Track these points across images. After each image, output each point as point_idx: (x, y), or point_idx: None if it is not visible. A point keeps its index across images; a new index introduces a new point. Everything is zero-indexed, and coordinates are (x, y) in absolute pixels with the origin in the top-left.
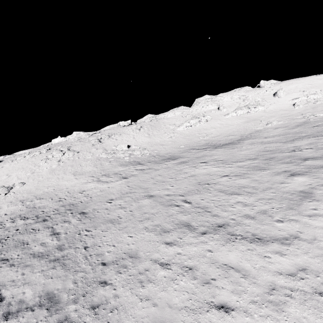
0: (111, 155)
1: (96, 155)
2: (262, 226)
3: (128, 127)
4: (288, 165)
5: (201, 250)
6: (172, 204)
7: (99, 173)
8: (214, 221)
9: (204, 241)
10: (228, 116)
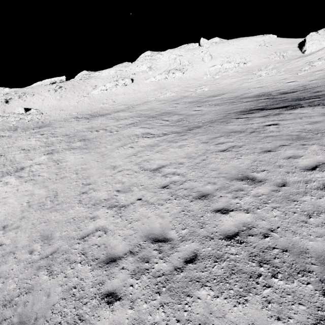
0: (2, 118)
1: None
2: None
3: (49, 86)
4: (64, 145)
5: None
6: None
7: None
8: None
9: None
10: (148, 81)
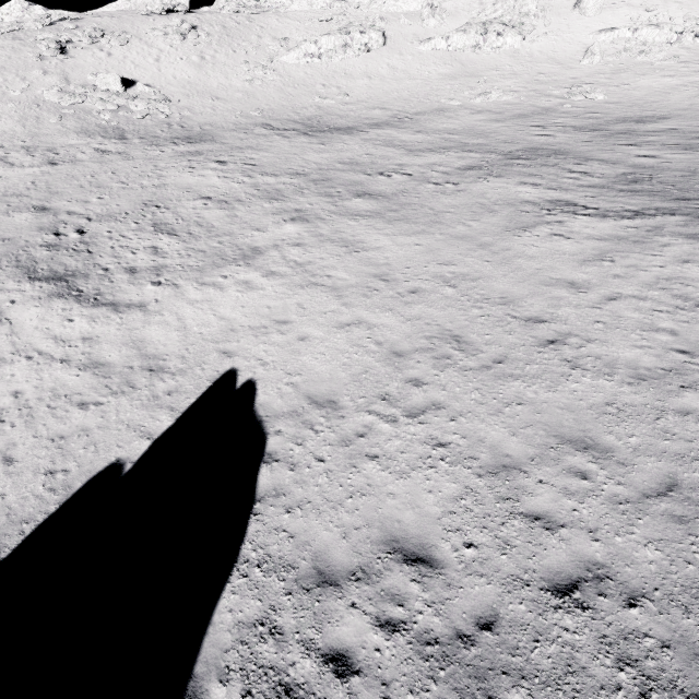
0: (70, 98)
1: (35, 92)
2: (126, 286)
3: (161, 20)
4: (320, 201)
5: (4, 299)
6: (55, 229)
7: (19, 142)
8: (76, 268)
9: (23, 290)
10: (427, 46)
